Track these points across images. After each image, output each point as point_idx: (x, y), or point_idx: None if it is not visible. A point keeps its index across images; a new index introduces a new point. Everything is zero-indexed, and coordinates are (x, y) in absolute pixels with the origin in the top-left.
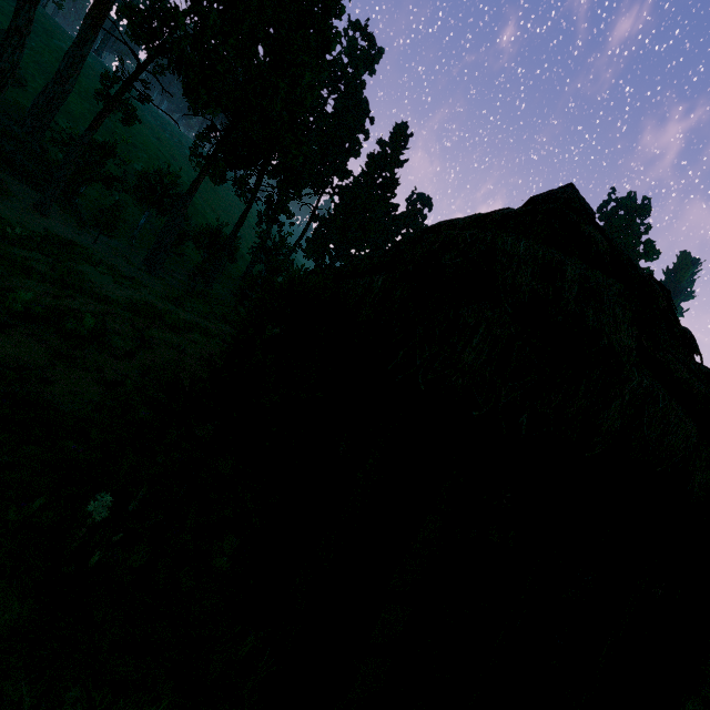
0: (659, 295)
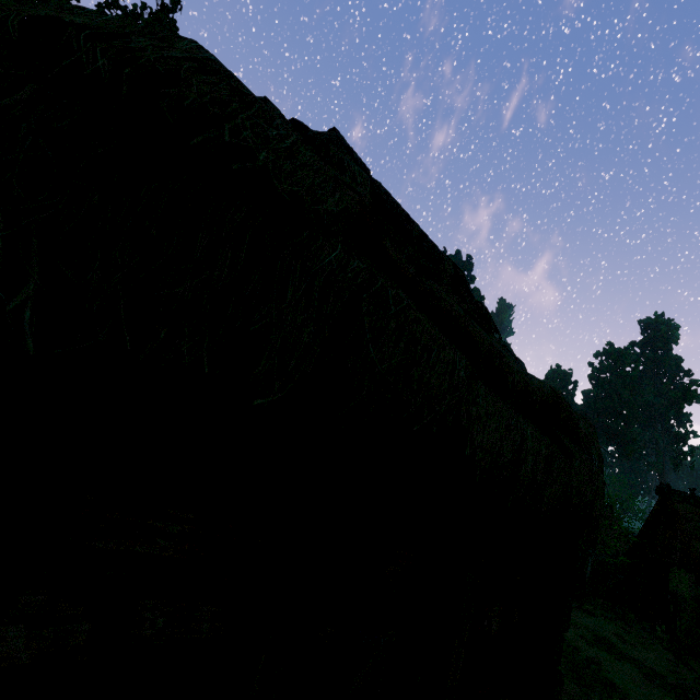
0: (445, 259)
